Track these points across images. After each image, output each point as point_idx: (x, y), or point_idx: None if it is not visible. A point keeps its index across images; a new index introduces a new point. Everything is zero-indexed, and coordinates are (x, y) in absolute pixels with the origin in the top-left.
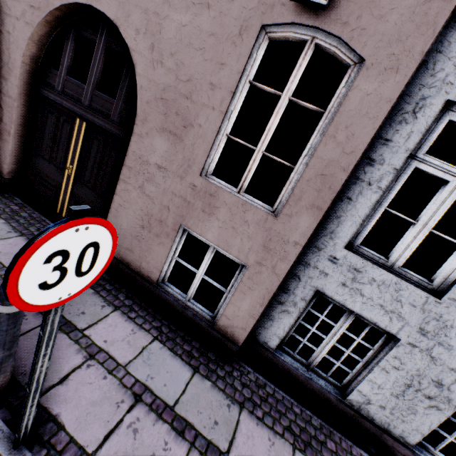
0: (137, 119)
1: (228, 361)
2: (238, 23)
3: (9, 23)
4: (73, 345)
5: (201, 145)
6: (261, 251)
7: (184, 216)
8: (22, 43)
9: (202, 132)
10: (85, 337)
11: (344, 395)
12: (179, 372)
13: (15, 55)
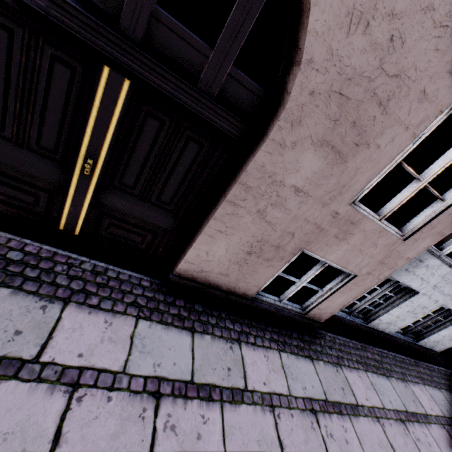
0: (283, 117)
1: (314, 335)
2: None
3: None
4: (255, 409)
5: (368, 171)
6: (376, 265)
7: (310, 242)
8: None
9: (377, 156)
10: (253, 393)
11: (366, 322)
12: (309, 369)
13: None
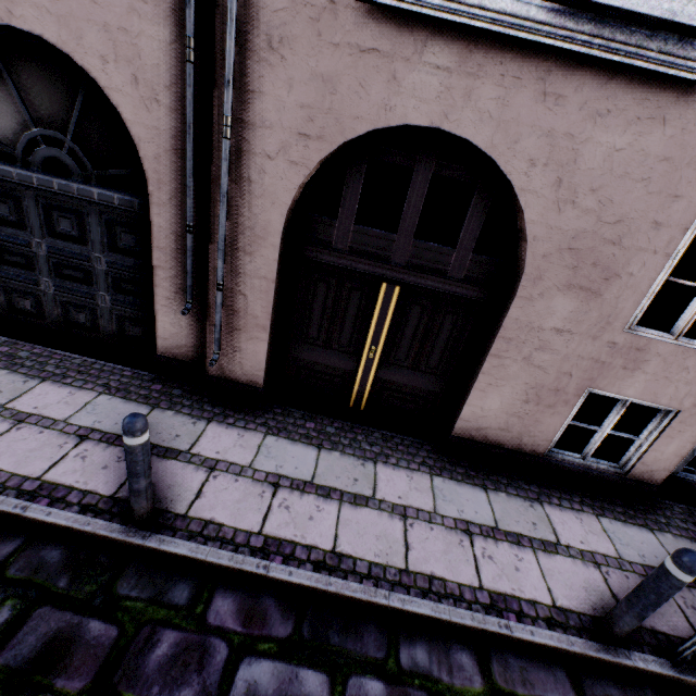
0: (523, 279)
1: (651, 504)
2: None
3: (248, 164)
4: (574, 561)
5: (630, 297)
6: None
7: (593, 379)
8: (283, 196)
9: (633, 282)
10: (569, 548)
11: None
12: (647, 538)
13: (267, 215)
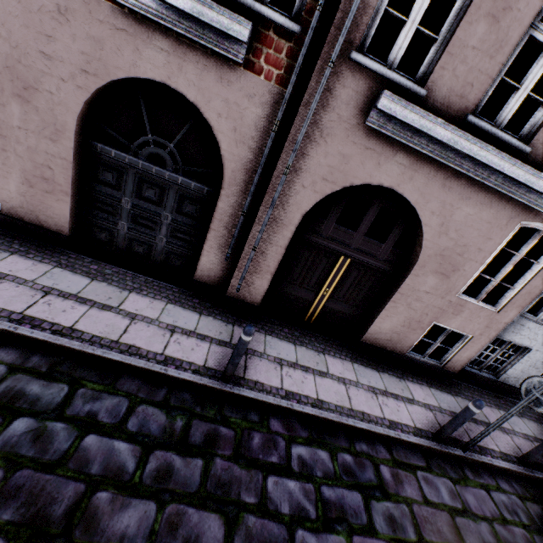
0: (416, 266)
1: (452, 382)
2: (507, 219)
3: (291, 188)
4: (421, 408)
5: (462, 280)
6: (484, 329)
7: (437, 317)
8: (305, 206)
9: (465, 274)
10: (418, 402)
11: (496, 377)
12: (450, 399)
13: (293, 215)
